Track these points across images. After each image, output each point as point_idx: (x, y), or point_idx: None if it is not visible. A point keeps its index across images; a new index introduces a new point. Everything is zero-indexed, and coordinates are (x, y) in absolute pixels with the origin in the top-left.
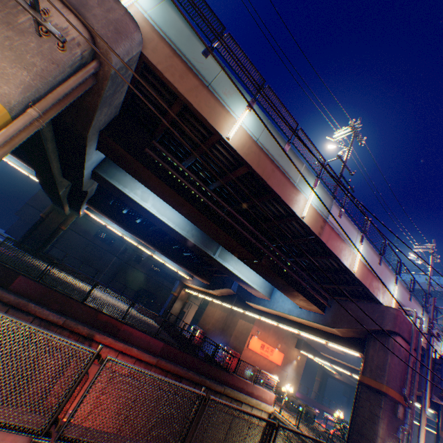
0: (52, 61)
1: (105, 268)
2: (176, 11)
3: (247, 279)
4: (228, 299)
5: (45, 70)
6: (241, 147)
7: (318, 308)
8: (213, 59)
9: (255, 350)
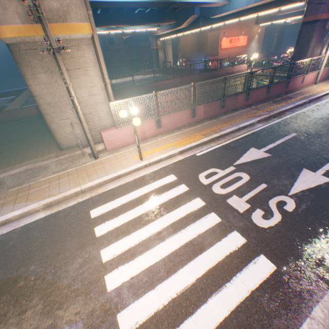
0: None
1: None
2: None
3: None
4: (195, 26)
5: None
6: None
7: None
8: None
9: (226, 48)
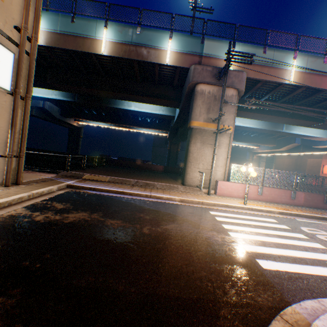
0: (234, 107)
1: None
2: (245, 46)
3: (310, 134)
4: (294, 150)
5: (233, 111)
6: (298, 81)
7: None
8: (268, 51)
9: None
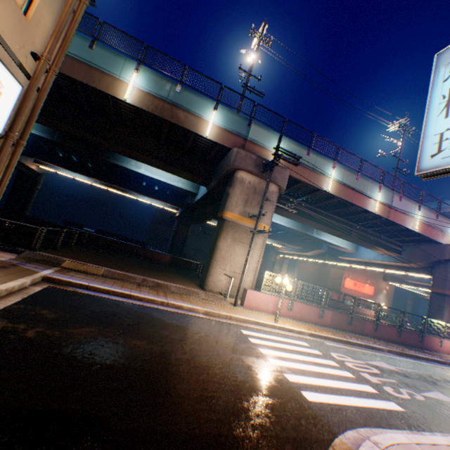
0: (273, 204)
1: None
2: (291, 142)
3: (337, 243)
4: (320, 257)
5: (272, 208)
6: (334, 191)
7: (395, 253)
8: (311, 154)
9: (349, 288)
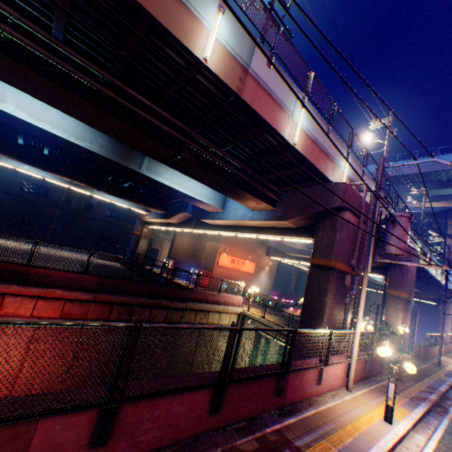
0: None
1: (51, 224)
2: None
3: (191, 193)
4: (187, 224)
5: None
6: None
7: (268, 204)
8: None
9: (226, 266)
